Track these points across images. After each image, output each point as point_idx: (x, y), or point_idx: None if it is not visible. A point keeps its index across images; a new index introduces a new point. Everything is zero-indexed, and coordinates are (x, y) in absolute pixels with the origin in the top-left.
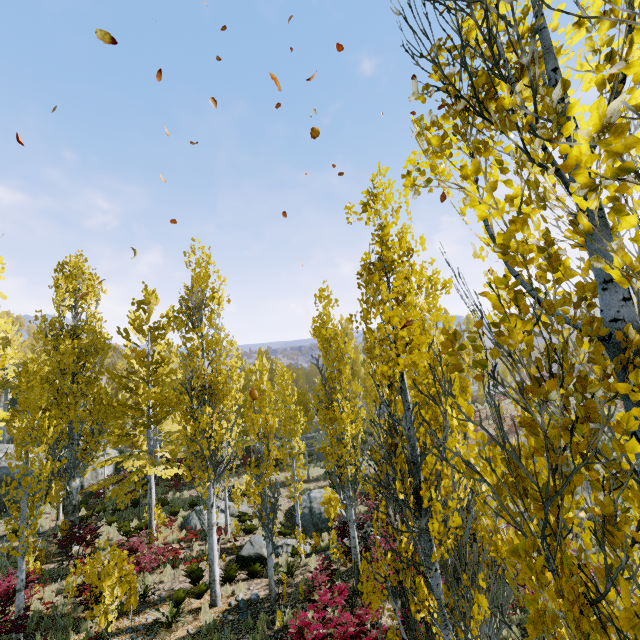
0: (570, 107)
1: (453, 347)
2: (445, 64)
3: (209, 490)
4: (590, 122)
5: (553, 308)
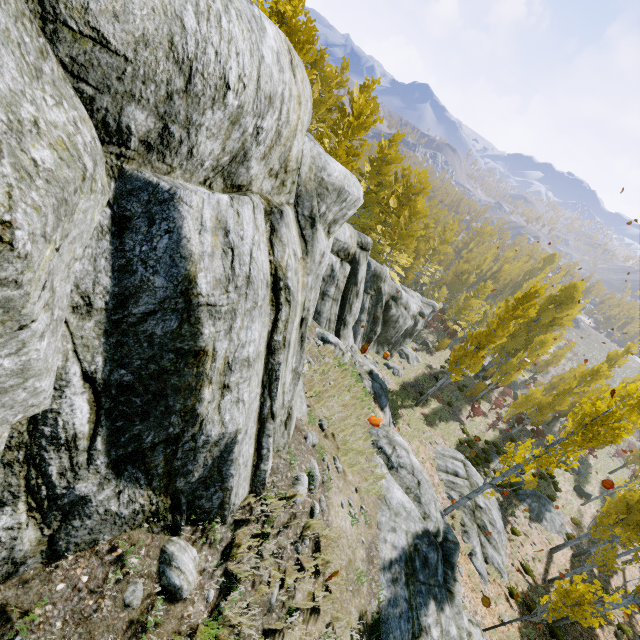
0: None
1: None
2: None
3: None
4: None
5: None
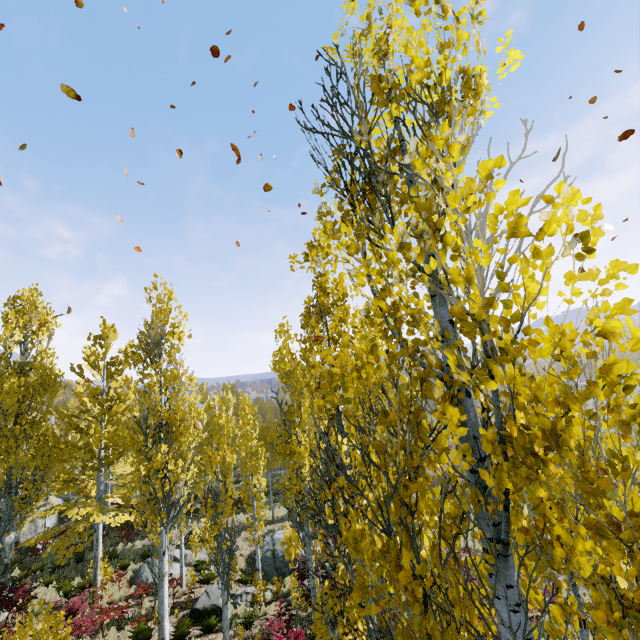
0: (385, 227)
1: (330, 387)
2: (342, 166)
3: (161, 536)
4: (395, 238)
5: (395, 358)
